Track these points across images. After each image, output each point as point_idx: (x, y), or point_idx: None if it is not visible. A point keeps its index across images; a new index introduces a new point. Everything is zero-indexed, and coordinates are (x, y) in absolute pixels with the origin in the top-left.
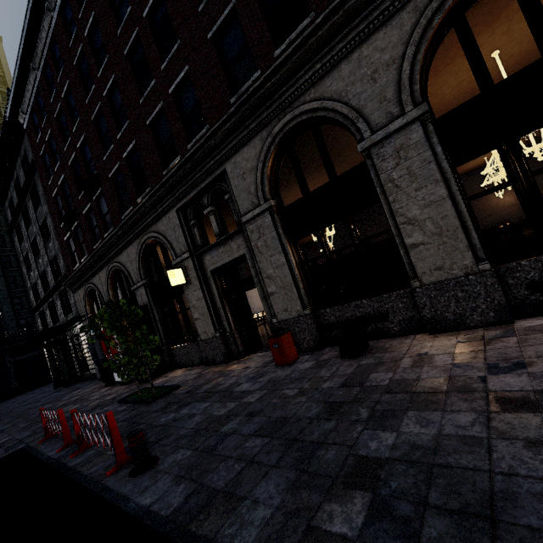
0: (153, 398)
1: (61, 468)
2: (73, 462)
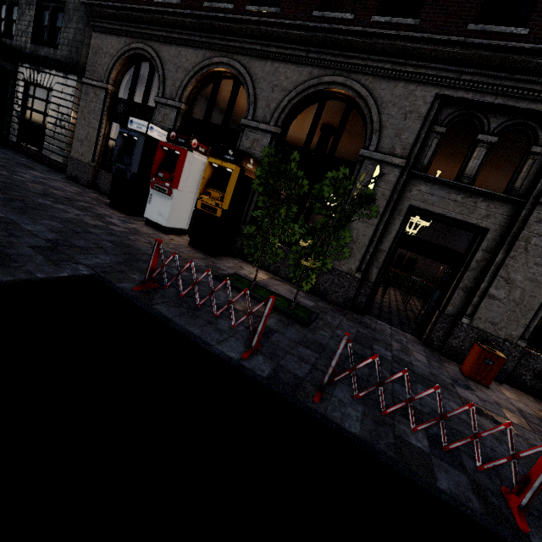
0: (309, 321)
1: (340, 431)
2: (348, 425)
